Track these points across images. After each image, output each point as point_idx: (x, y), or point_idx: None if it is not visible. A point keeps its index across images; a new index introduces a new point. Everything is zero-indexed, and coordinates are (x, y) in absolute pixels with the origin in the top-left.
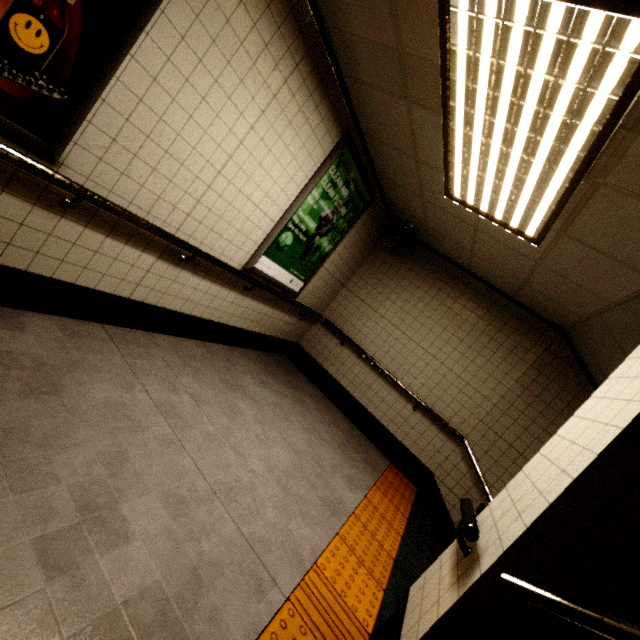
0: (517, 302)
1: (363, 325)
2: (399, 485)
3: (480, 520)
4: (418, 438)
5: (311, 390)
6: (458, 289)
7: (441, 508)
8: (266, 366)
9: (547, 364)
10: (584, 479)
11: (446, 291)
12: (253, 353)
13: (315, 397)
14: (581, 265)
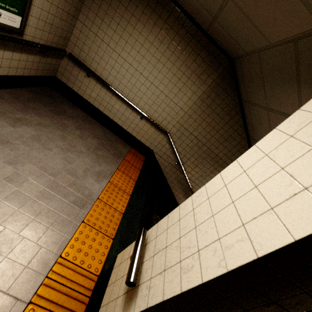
0: (208, 36)
1: (100, 58)
2: (134, 160)
3: (151, 236)
4: (144, 134)
5: (74, 112)
6: (169, 23)
7: (157, 164)
8: (25, 102)
9: (218, 85)
10: (211, 283)
11: (160, 25)
12: (9, 92)
13: (77, 117)
14: (264, 1)
